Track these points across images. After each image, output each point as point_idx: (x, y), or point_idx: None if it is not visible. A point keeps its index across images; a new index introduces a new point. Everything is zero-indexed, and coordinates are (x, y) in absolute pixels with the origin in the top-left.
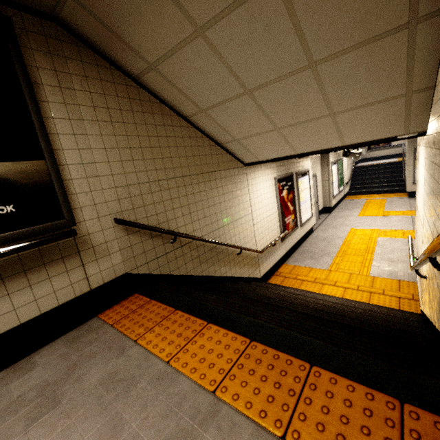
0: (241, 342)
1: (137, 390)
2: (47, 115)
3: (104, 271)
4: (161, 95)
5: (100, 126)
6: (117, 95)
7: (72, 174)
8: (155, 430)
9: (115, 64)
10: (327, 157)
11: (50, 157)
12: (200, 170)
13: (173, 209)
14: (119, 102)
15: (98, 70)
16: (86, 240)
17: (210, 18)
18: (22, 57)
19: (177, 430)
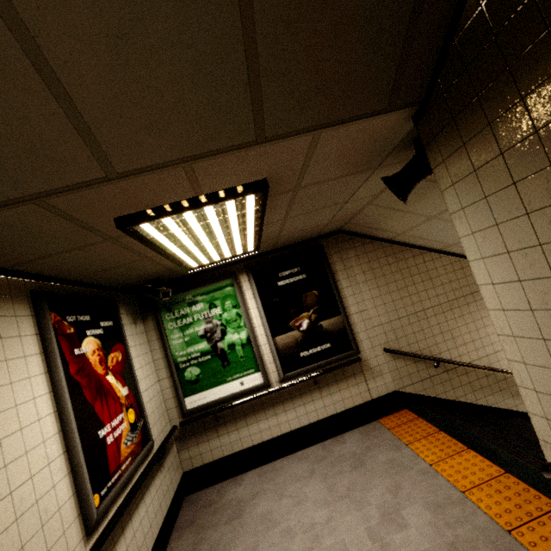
0: (495, 471)
1: (409, 474)
2: (340, 288)
3: (379, 387)
4: (410, 243)
5: (368, 283)
6: (377, 258)
7: (355, 320)
8: (420, 496)
9: (374, 237)
10: None
11: (343, 313)
12: (460, 294)
13: (433, 336)
14: (379, 262)
15: (364, 247)
16: (366, 363)
17: (438, 212)
18: (328, 262)
19: (434, 500)
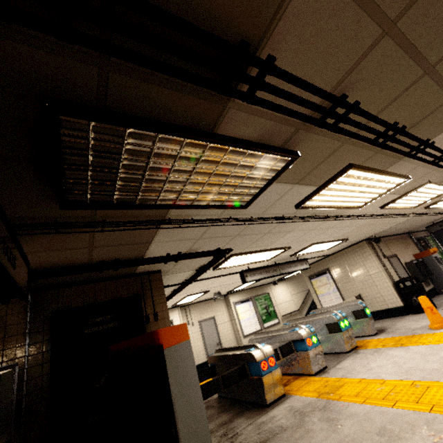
0: None
1: None
2: None
3: None
4: None
5: None
6: None
7: None
8: None
9: None
10: (228, 299)
11: None
12: None
13: None
14: None
15: None
16: None
17: None
18: None
19: None
